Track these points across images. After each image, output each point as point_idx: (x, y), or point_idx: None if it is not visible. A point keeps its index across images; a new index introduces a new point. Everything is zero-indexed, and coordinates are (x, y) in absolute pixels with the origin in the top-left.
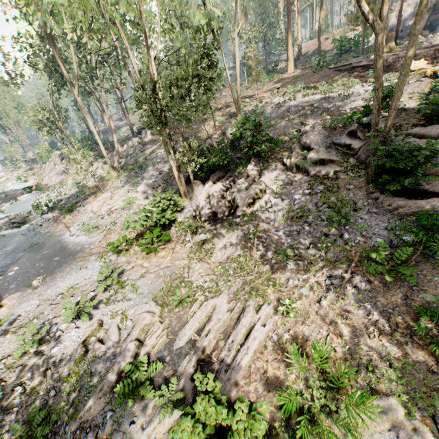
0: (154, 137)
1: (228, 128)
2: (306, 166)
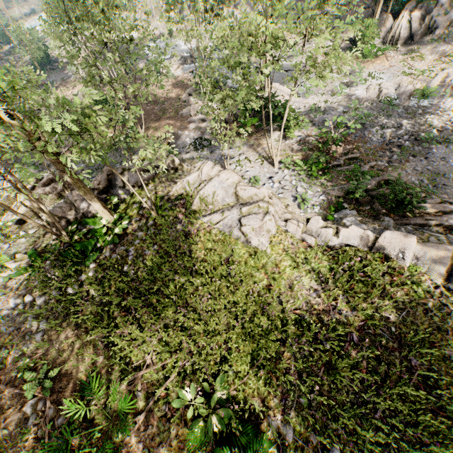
0: None
1: None
2: None
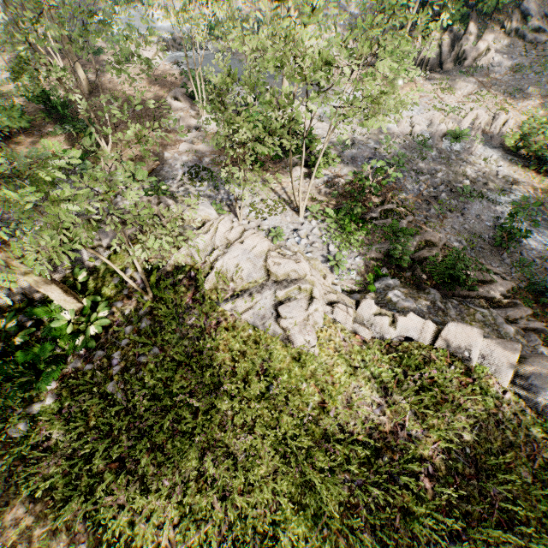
0: None
1: None
2: (524, 32)
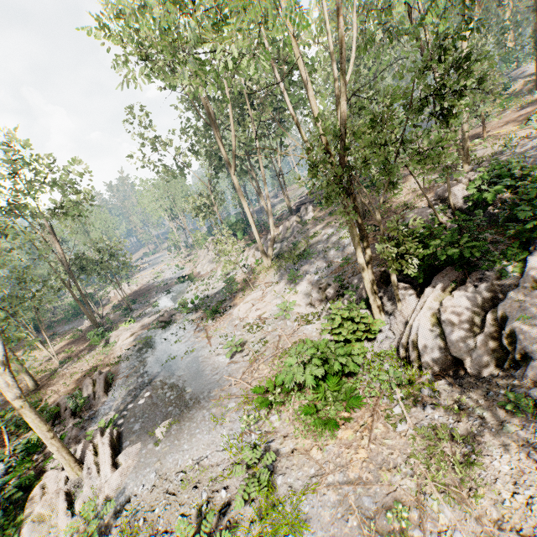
0: (317, 213)
1: (453, 189)
2: None
